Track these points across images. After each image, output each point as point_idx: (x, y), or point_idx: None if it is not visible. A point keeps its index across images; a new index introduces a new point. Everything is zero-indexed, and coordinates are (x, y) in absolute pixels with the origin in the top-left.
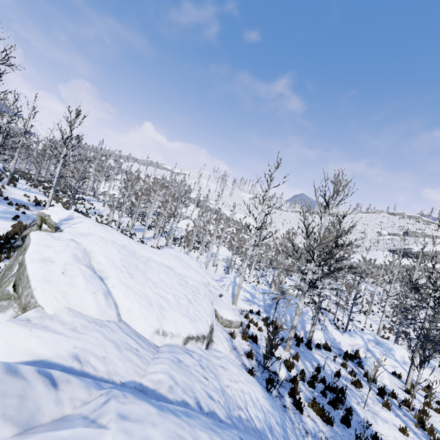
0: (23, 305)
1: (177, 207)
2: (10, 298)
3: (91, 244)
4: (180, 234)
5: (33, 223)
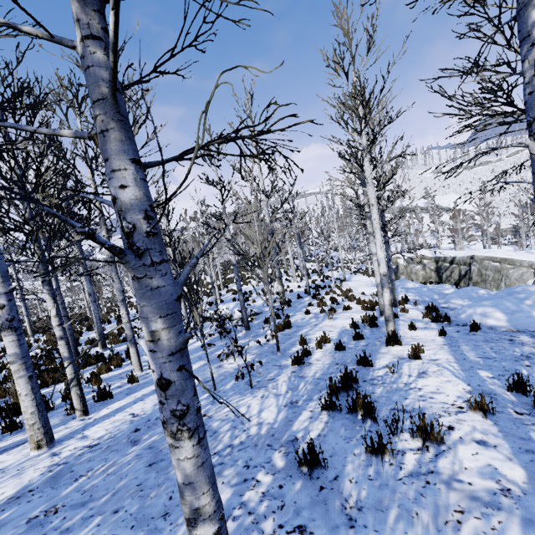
0: (527, 266)
1: (399, 224)
2: (515, 268)
3: (494, 250)
4: (398, 248)
5: (399, 266)
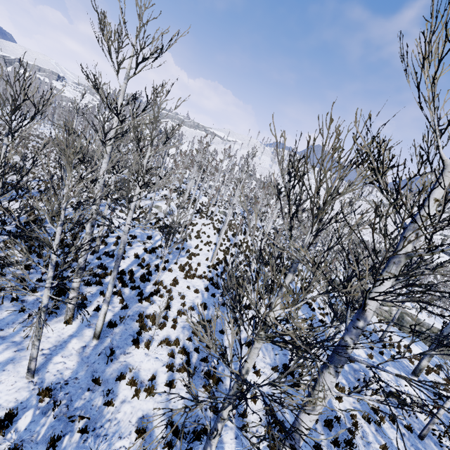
0: None
1: None
2: None
3: None
4: None
5: None
